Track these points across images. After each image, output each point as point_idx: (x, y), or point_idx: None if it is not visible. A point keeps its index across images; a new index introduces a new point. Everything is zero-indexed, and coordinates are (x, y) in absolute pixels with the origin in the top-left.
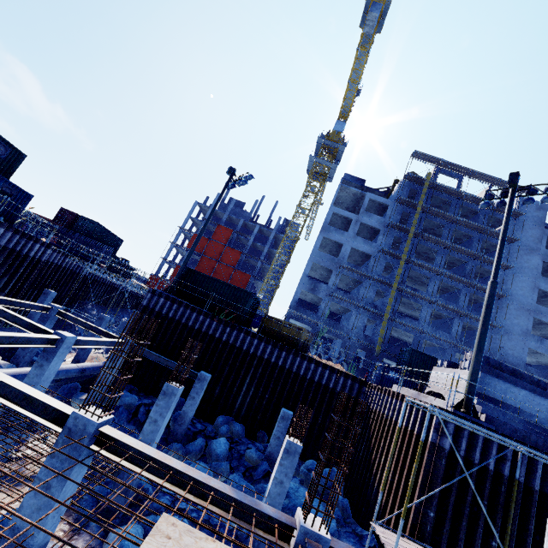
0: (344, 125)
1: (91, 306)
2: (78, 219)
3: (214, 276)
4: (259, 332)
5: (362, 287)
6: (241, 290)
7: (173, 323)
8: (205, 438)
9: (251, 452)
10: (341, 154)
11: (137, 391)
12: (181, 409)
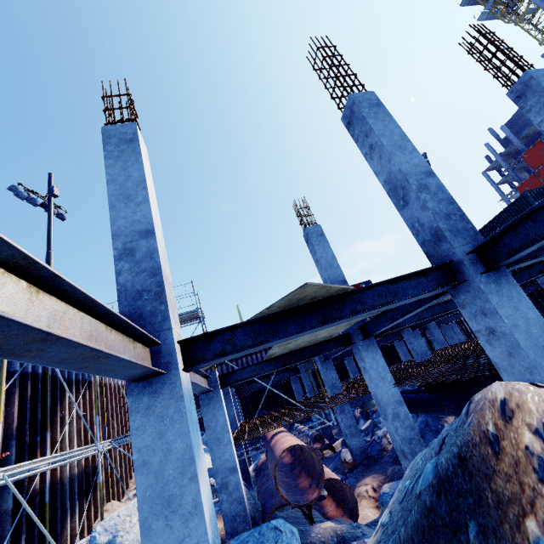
0: None
1: None
2: None
3: None
4: None
5: None
6: (514, 203)
7: None
8: None
9: None
10: None
11: None
12: None
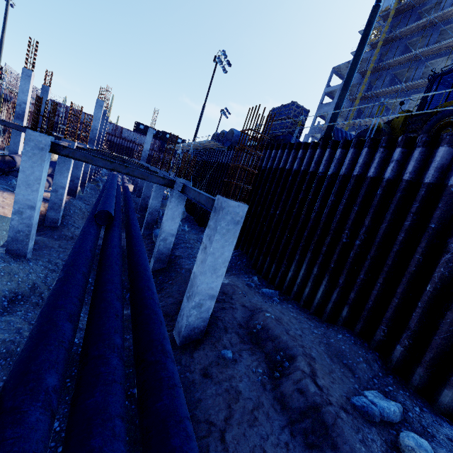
0: None
1: None
2: None
3: None
4: None
5: None
6: None
7: None
8: None
9: None
10: None
11: None
12: None
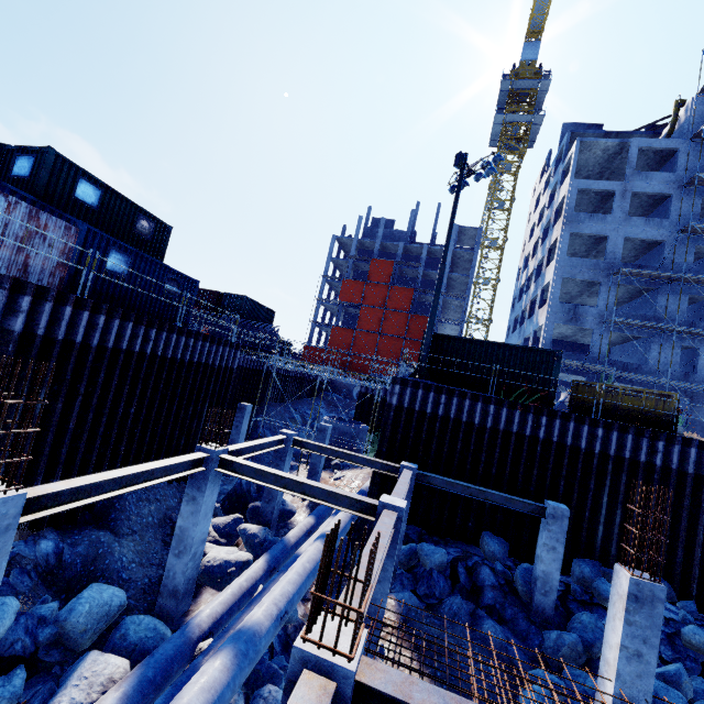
0: (538, 47)
1: (271, 407)
2: (220, 298)
3: (384, 330)
4: (571, 411)
5: (660, 297)
6: (535, 351)
7: (448, 424)
8: (582, 607)
9: (696, 634)
10: (542, 97)
11: (428, 536)
12: (538, 569)
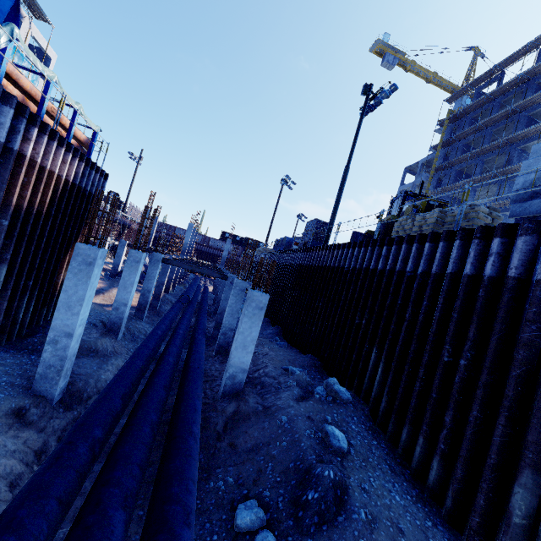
0: (462, 98)
1: None
2: None
3: None
4: None
5: None
6: None
7: None
8: None
9: None
10: None
11: None
12: None
